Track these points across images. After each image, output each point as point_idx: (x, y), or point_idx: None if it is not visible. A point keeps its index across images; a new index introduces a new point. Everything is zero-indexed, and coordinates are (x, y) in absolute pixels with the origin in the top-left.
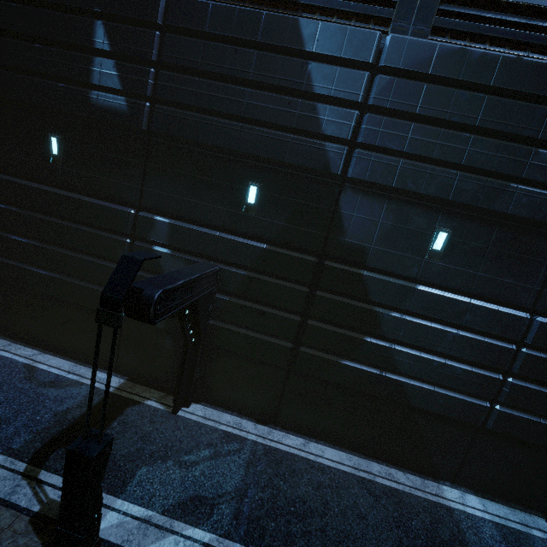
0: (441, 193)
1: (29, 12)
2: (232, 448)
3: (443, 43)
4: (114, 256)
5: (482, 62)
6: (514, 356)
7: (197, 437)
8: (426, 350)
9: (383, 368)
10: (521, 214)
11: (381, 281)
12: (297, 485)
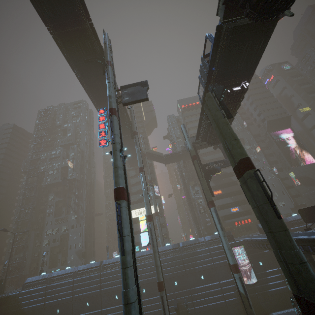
0: None
1: None
2: None
3: None
4: None
5: None
6: None
7: None
8: None
9: None
10: None
11: None
12: None
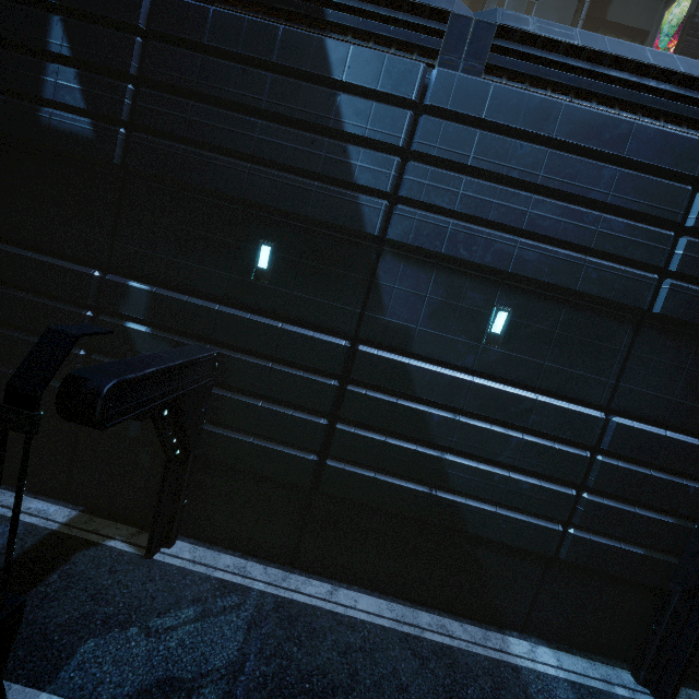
0: (499, 263)
1: None
2: (229, 603)
3: (498, 83)
4: None
5: (543, 110)
6: (588, 466)
7: (178, 590)
8: (486, 461)
9: (433, 485)
10: (591, 292)
11: (429, 372)
12: (317, 650)
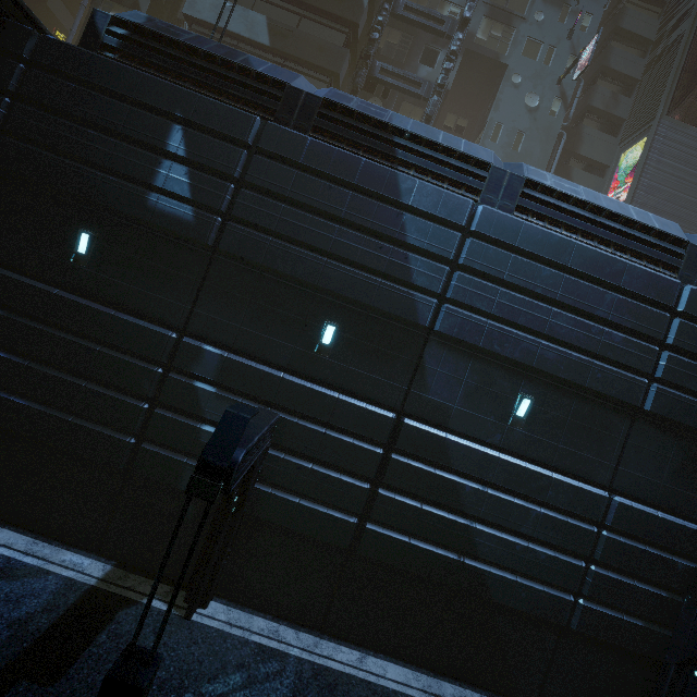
0: (525, 359)
1: (91, 97)
2: (271, 669)
3: (527, 222)
4: (136, 389)
5: (561, 245)
6: (595, 540)
7: (221, 654)
8: (508, 531)
9: (460, 552)
10: (597, 389)
11: (464, 447)
12: None
